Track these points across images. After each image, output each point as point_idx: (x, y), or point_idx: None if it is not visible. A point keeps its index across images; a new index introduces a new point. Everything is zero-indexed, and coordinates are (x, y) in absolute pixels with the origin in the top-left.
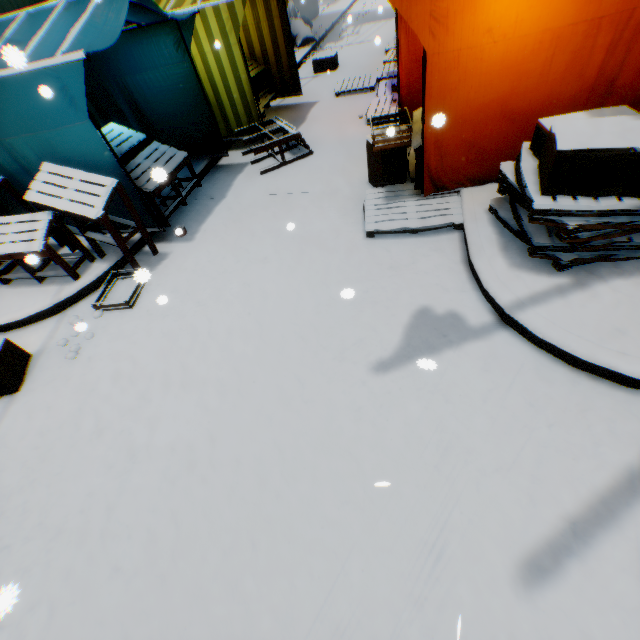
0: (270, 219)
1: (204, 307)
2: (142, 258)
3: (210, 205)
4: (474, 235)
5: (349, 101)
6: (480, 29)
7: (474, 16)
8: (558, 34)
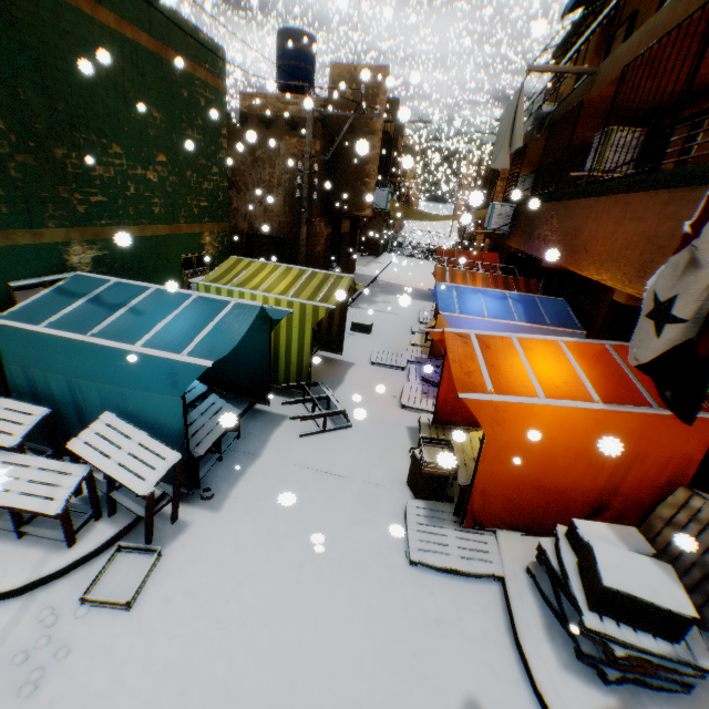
0: (308, 504)
1: (225, 631)
2: (155, 522)
3: (243, 462)
4: (518, 602)
5: (383, 373)
6: (526, 433)
7: (523, 426)
8: (579, 451)
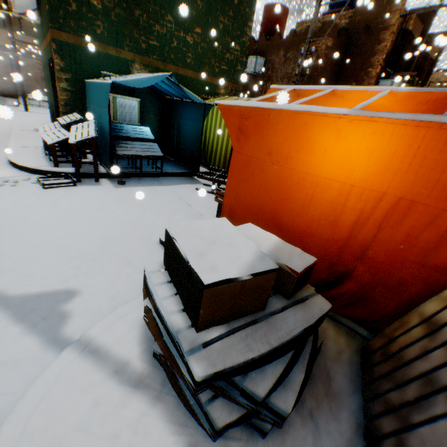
0: (154, 203)
1: (52, 207)
2: (92, 180)
3: (154, 184)
4: None
5: None
6: (265, 148)
7: (262, 138)
8: (318, 180)
